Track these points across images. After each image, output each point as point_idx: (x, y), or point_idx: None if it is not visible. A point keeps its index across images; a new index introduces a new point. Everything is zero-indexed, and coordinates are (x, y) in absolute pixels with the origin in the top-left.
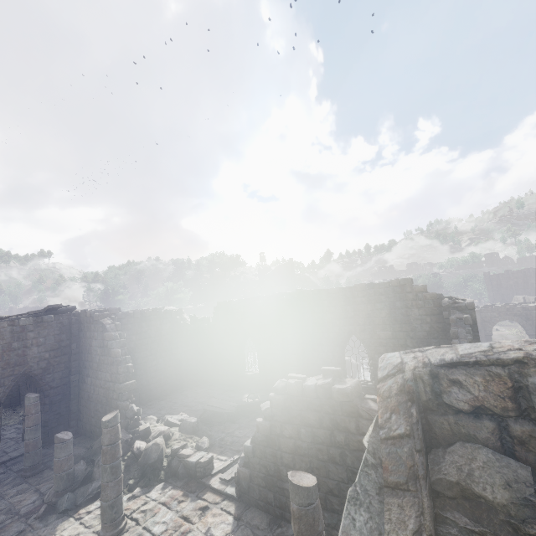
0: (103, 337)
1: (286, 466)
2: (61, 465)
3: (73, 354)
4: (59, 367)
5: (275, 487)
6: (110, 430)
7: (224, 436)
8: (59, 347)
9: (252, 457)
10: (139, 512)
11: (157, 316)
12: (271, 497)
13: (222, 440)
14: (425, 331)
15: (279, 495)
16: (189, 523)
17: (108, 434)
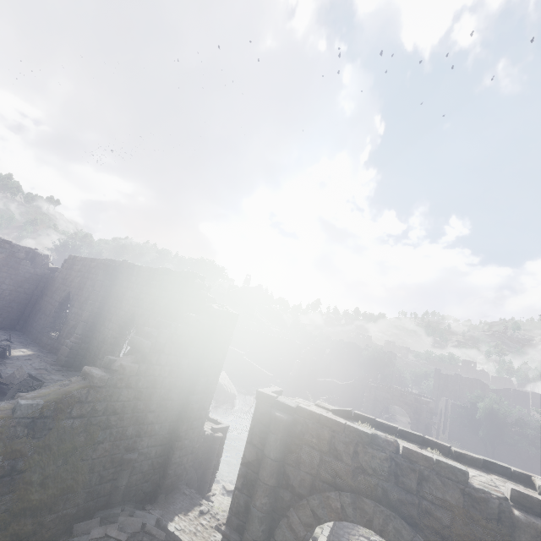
0: None
1: None
2: None
3: None
4: None
5: None
6: None
7: None
8: None
9: None
10: None
11: None
12: None
13: None
14: None
15: None
16: None
17: None
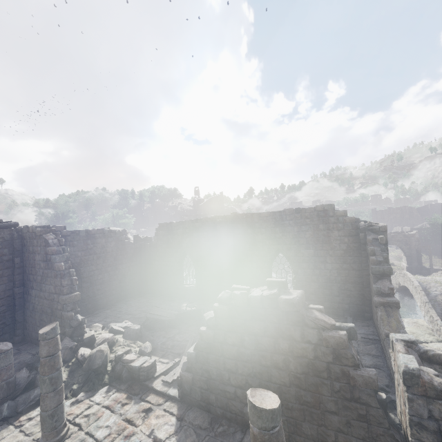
0: (46, 251)
1: (228, 370)
2: (0, 375)
3: (16, 268)
4: (1, 280)
5: (216, 390)
6: (49, 342)
7: (165, 341)
8: (1, 261)
9: (195, 363)
10: (82, 417)
11: (102, 235)
12: (213, 398)
13: (163, 344)
14: (342, 249)
15: (220, 397)
16: (133, 426)
17: (46, 346)
